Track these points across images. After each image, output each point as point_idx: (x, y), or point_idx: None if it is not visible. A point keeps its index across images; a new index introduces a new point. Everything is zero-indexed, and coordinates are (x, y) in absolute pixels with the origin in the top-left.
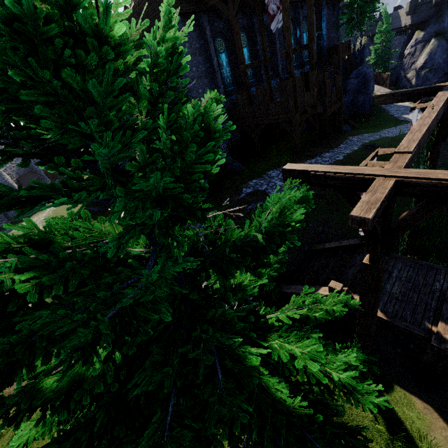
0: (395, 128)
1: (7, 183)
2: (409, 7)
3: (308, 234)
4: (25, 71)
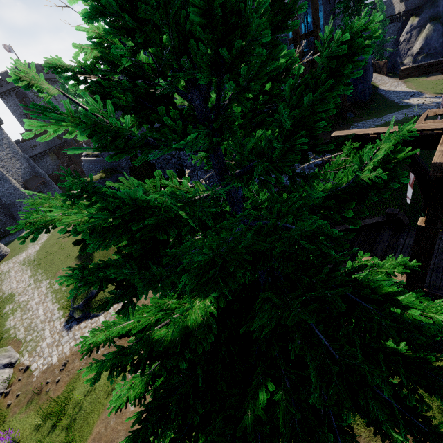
0: (398, 113)
1: (14, 188)
2: None
3: None
4: (164, 1)
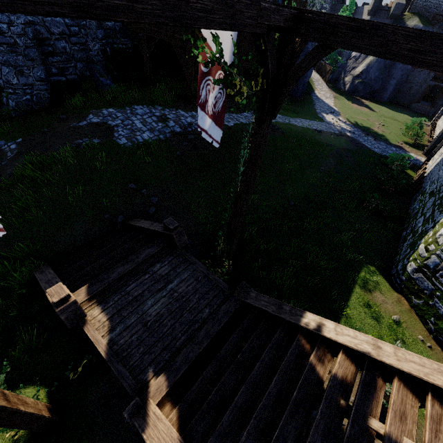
0: (309, 121)
1: None
2: (373, 6)
3: (134, 202)
4: None
